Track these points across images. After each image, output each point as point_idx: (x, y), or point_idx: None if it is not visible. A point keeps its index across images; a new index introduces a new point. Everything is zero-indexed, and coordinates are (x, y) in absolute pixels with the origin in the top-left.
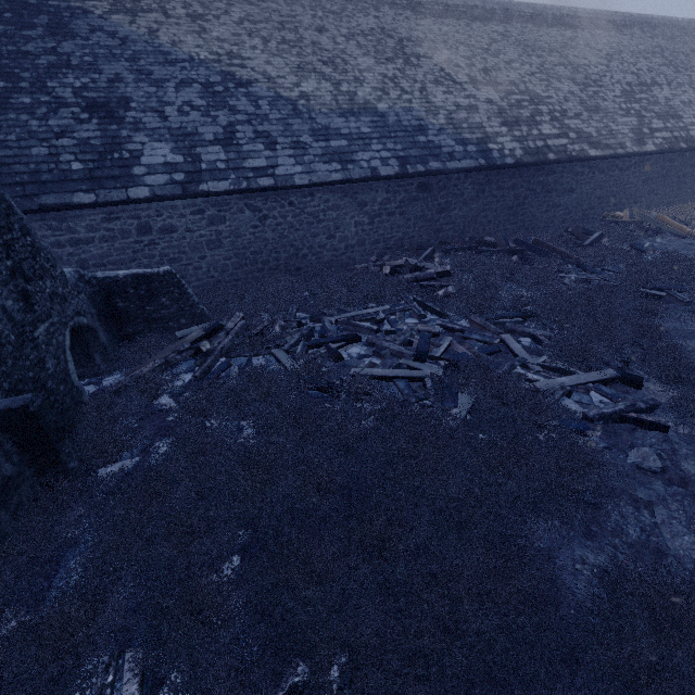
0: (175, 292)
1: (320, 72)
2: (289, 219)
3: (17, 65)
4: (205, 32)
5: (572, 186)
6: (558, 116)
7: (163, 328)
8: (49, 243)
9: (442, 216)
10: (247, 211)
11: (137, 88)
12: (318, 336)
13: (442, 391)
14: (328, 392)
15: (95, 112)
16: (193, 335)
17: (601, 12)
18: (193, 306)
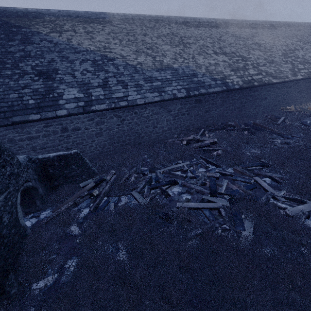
0: (79, 162)
1: (146, 52)
2: (135, 120)
3: (5, 57)
4: (93, 38)
5: (266, 96)
6: (256, 66)
7: (73, 181)
8: (17, 140)
9: (207, 114)
10: (114, 117)
11: (61, 64)
12: (154, 181)
13: (232, 218)
14: (166, 220)
15: (41, 76)
16: (89, 185)
17: (266, 21)
18: (89, 169)
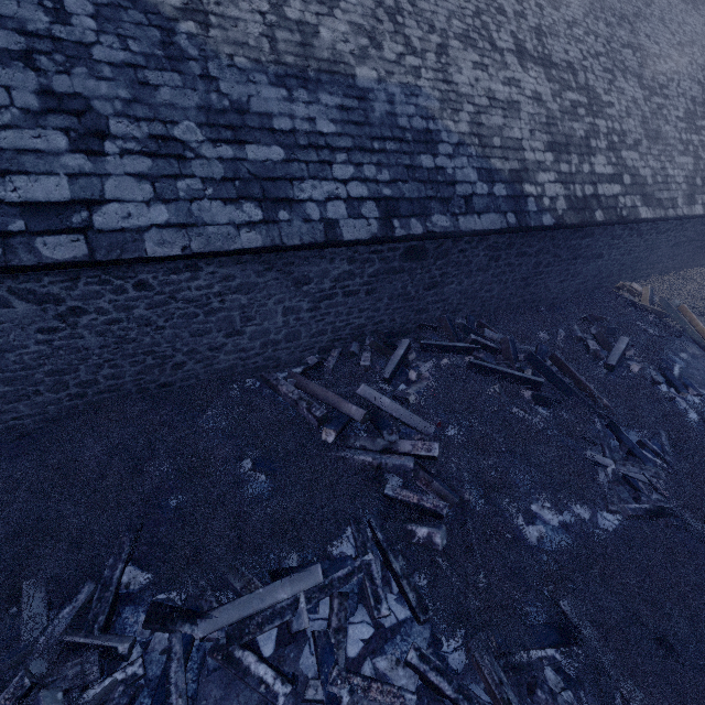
0: None
1: None
2: (139, 312)
3: None
4: None
5: (603, 251)
6: (616, 142)
7: None
8: None
9: (431, 292)
10: (18, 302)
11: None
12: None
13: None
14: None
15: None
16: None
17: None
18: None
